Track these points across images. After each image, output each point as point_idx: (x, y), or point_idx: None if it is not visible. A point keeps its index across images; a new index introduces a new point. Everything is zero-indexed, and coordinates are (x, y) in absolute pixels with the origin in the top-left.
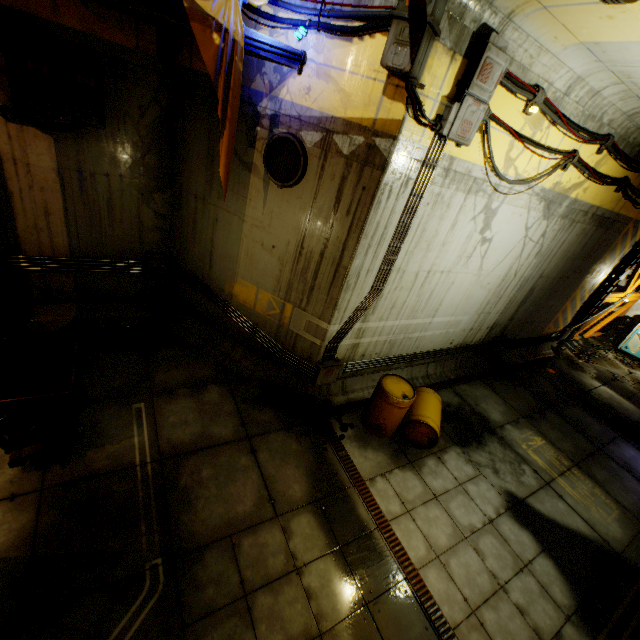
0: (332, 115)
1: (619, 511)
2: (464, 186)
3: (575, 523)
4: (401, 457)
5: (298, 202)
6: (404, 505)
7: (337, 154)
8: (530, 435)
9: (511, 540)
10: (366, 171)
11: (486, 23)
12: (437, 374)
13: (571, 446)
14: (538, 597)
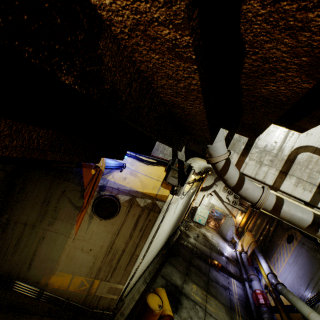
0: (136, 190)
1: (224, 308)
2: (175, 202)
3: None
4: None
5: (112, 226)
6: None
7: (137, 205)
8: (191, 285)
9: None
10: (151, 213)
11: (190, 162)
12: (152, 268)
13: (202, 282)
14: None
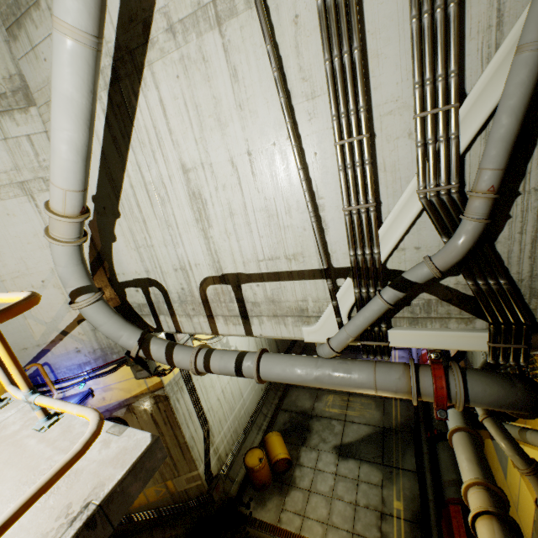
0: (125, 398)
1: (374, 402)
2: None
3: (363, 430)
4: (284, 487)
5: None
6: (300, 515)
7: (140, 409)
8: (326, 398)
9: (347, 473)
10: (160, 405)
11: None
12: (269, 408)
13: None
14: (369, 490)
